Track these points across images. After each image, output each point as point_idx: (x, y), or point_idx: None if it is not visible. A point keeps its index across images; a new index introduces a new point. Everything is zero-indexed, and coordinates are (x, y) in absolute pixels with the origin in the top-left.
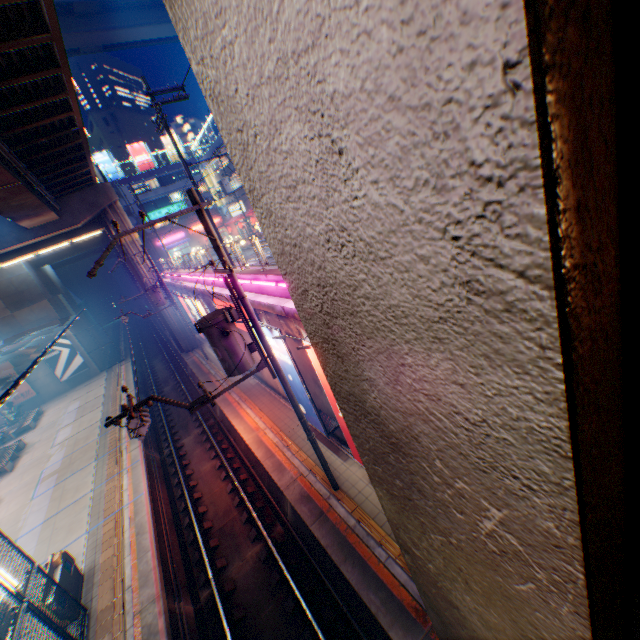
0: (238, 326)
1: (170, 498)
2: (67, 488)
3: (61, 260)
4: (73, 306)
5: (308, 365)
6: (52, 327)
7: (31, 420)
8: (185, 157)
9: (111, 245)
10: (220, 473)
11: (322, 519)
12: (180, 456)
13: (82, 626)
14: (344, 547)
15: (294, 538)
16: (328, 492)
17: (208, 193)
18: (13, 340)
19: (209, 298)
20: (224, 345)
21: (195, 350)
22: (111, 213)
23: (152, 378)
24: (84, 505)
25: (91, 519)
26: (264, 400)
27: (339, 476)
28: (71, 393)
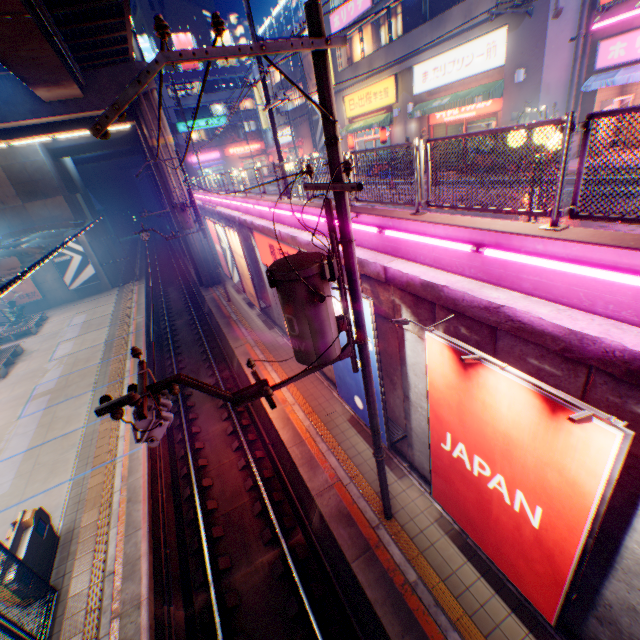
0: None
1: (170, 455)
2: (58, 415)
3: (84, 156)
4: (91, 210)
5: (386, 353)
6: (65, 229)
7: (33, 325)
8: (234, 63)
9: (146, 74)
10: (231, 441)
11: (368, 557)
12: (187, 407)
13: (47, 612)
14: (401, 613)
15: (317, 555)
16: (376, 518)
17: (253, 112)
18: (22, 234)
19: (248, 231)
20: (307, 315)
21: (215, 287)
22: (145, 104)
23: (165, 307)
24: (73, 443)
25: (78, 463)
26: (293, 366)
27: (391, 499)
28: (78, 304)
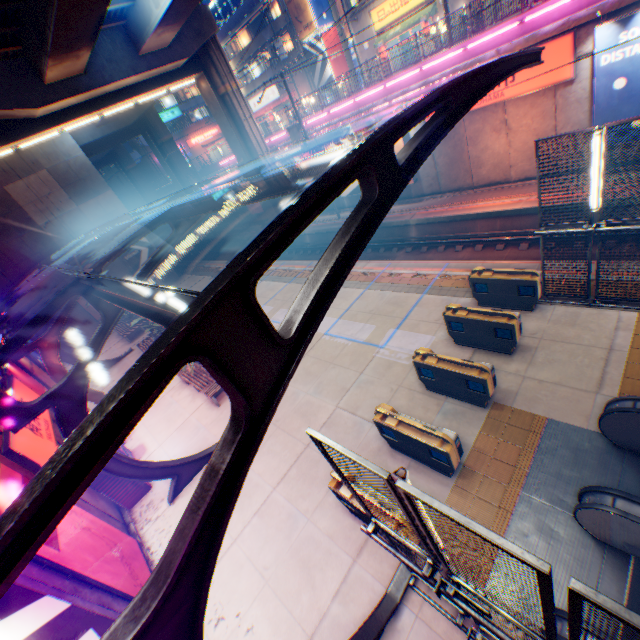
0: (475, 108)
1: None
2: None
3: None
4: None
5: None
6: None
7: None
8: None
9: None
10: (489, 250)
11: None
12: None
13: (554, 301)
14: None
15: None
16: None
17: (201, 98)
18: None
19: None
20: None
21: None
22: (214, 49)
23: None
24: (377, 295)
25: (409, 292)
26: (487, 195)
27: None
28: None
